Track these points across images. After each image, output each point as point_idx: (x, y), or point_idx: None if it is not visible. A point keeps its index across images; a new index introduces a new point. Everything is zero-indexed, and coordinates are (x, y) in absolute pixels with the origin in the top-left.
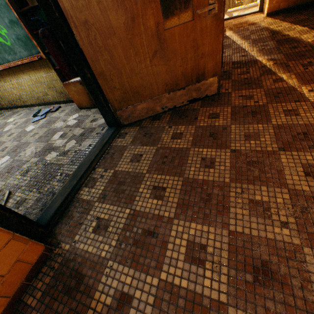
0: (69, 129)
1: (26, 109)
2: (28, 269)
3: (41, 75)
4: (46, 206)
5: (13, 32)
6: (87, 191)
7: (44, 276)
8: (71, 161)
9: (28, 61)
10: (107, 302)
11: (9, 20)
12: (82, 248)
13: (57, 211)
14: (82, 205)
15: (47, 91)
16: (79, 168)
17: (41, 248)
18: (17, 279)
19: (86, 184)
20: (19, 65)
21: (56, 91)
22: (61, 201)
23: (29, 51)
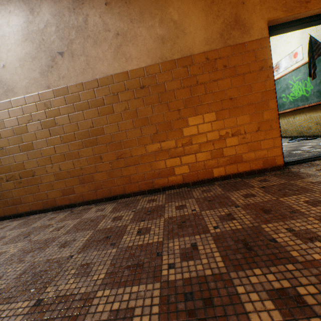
0: (318, 146)
1: (283, 138)
2: (273, 165)
3: (317, 114)
4: (287, 159)
5: (316, 88)
6: (319, 162)
7: (276, 172)
8: (312, 154)
9: (314, 104)
10: (312, 181)
11: (319, 81)
12: (304, 171)
13: (293, 161)
14: (311, 164)
15: (312, 126)
16: (319, 154)
17: (282, 163)
18: (268, 164)
19: (319, 160)
20: (304, 108)
21: (320, 127)
22: (297, 159)
23: (320, 98)
